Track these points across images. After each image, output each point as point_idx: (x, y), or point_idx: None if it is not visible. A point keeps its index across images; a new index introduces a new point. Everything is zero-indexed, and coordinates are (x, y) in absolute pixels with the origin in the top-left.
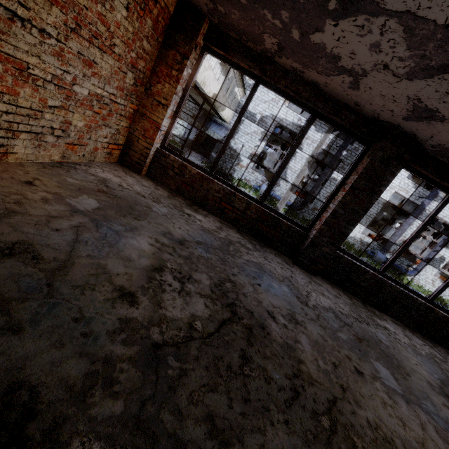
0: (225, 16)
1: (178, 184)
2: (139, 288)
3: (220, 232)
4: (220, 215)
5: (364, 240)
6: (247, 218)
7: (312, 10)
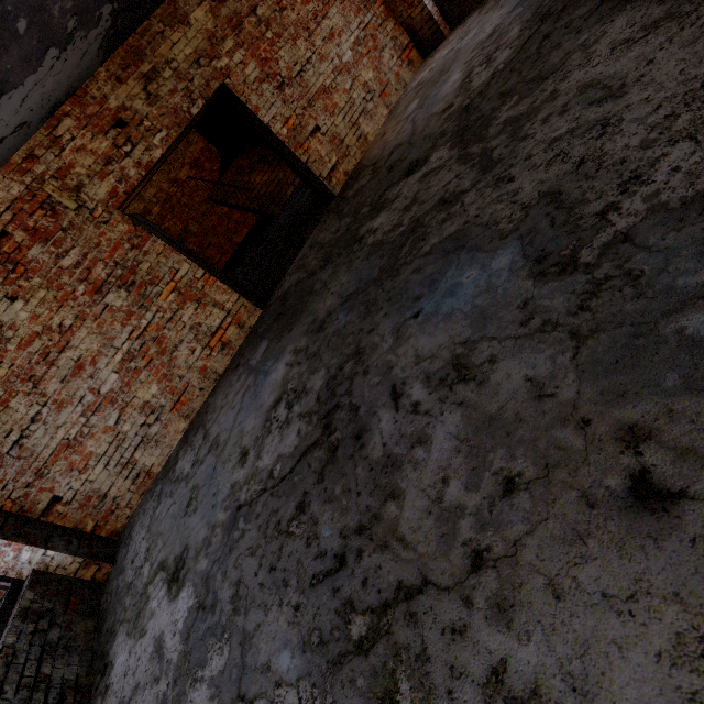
0: None
1: None
2: (453, 99)
3: None
4: None
5: None
6: None
7: None
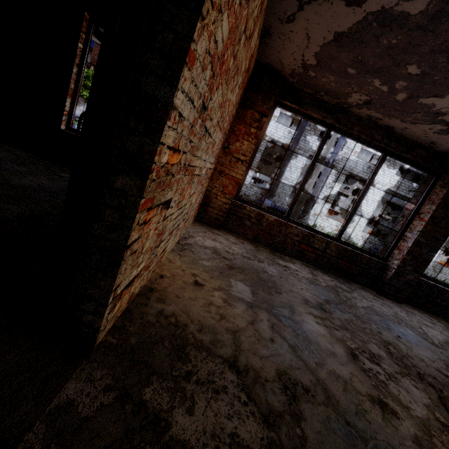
0: (312, 78)
1: (255, 232)
2: (375, 390)
3: (318, 279)
4: (300, 257)
5: (365, 238)
6: (327, 257)
7: (444, 84)
